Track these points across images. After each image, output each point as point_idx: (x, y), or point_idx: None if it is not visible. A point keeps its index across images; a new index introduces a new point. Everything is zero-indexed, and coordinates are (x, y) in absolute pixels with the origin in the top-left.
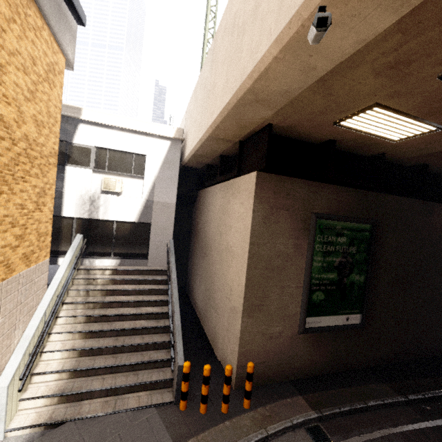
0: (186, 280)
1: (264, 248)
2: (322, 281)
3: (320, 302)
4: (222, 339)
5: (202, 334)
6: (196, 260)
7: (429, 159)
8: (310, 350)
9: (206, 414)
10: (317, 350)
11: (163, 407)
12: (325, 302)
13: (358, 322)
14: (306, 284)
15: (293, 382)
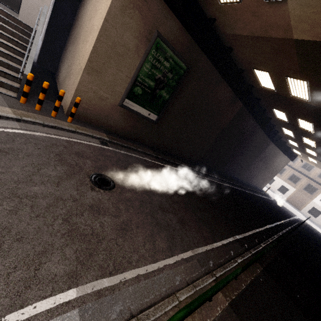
0: (57, 67)
1: (114, 32)
2: (144, 83)
3: (138, 95)
4: (68, 92)
5: (56, 94)
6: (69, 47)
7: (234, 42)
8: (121, 119)
9: (40, 111)
10: (125, 122)
11: (6, 95)
12: (141, 97)
13: (154, 120)
14: (133, 77)
15: (104, 130)
